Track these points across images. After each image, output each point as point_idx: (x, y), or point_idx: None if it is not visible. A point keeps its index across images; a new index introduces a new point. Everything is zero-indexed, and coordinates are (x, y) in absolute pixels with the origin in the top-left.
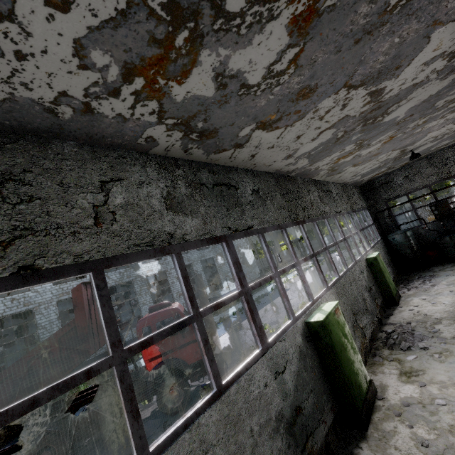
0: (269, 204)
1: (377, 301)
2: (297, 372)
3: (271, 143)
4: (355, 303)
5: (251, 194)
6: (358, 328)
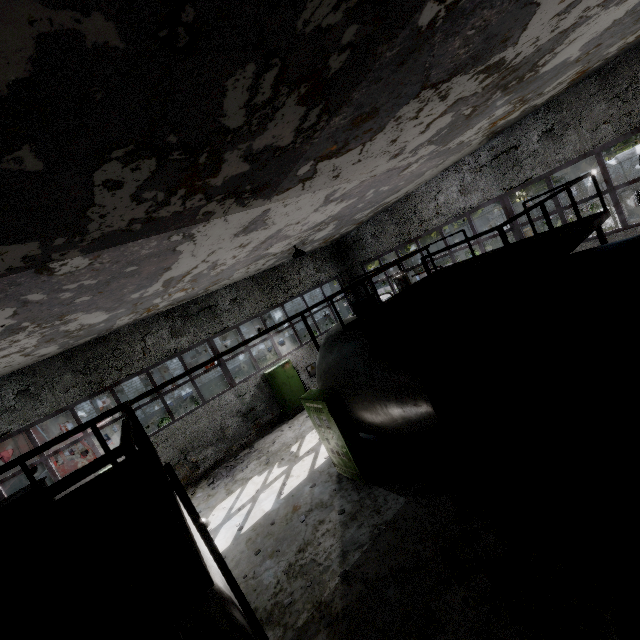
0: (45, 395)
1: (260, 420)
2: None
3: None
4: (195, 440)
5: (14, 398)
6: (186, 464)
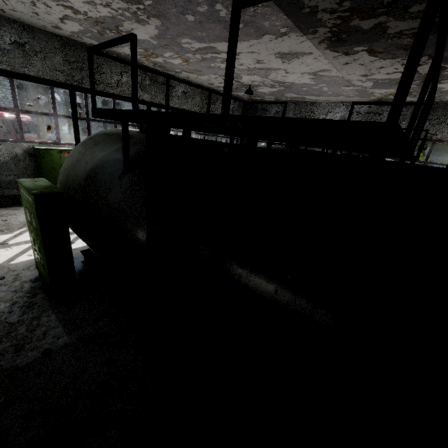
0: (36, 61)
1: None
2: (4, 162)
3: (8, 7)
4: None
5: (9, 44)
6: None
